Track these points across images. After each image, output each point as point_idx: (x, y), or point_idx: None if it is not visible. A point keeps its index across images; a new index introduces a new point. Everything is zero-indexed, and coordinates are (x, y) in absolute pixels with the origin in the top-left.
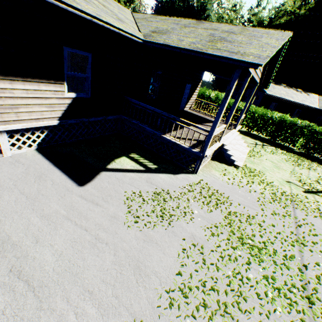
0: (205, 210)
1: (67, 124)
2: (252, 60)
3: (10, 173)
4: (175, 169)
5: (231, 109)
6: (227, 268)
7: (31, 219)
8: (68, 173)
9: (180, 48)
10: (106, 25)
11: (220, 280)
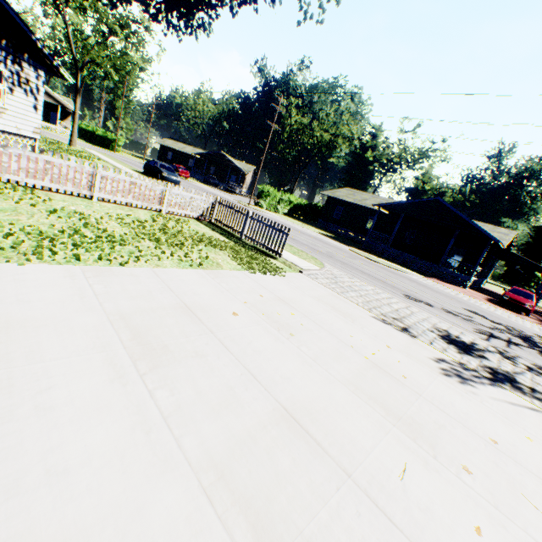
0: None
1: None
2: None
3: None
4: None
5: None
6: None
7: None
8: None
9: None
10: None
11: None
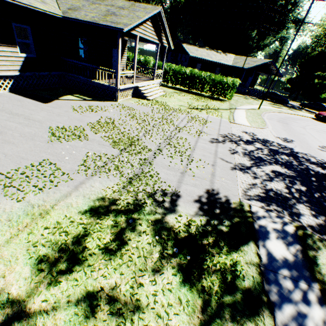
0: (118, 111)
1: (25, 76)
2: (121, 27)
3: (2, 99)
4: (104, 100)
5: (134, 60)
6: (121, 122)
7: (25, 110)
8: (35, 100)
9: (85, 21)
10: (36, 9)
11: (116, 123)
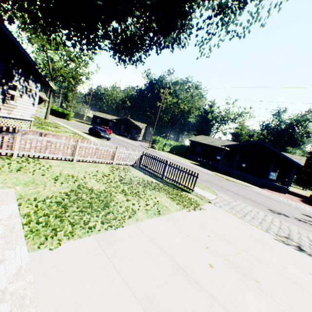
0: None
1: None
2: None
3: None
4: None
5: None
6: None
7: None
8: None
9: None
10: None
11: None
